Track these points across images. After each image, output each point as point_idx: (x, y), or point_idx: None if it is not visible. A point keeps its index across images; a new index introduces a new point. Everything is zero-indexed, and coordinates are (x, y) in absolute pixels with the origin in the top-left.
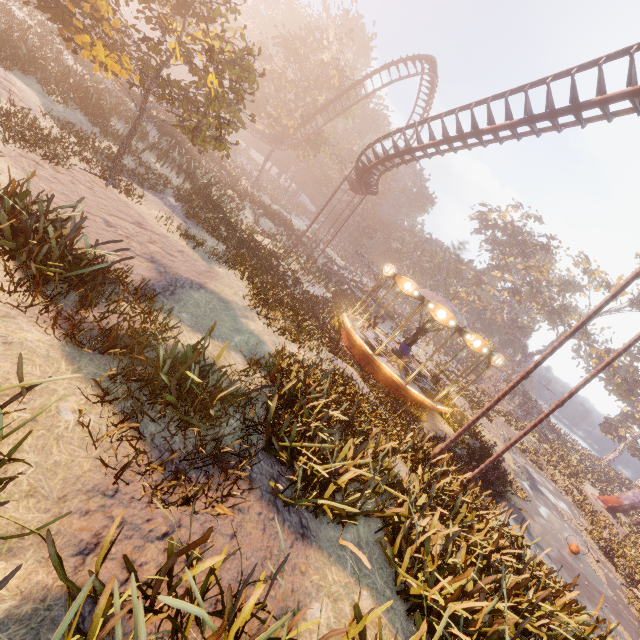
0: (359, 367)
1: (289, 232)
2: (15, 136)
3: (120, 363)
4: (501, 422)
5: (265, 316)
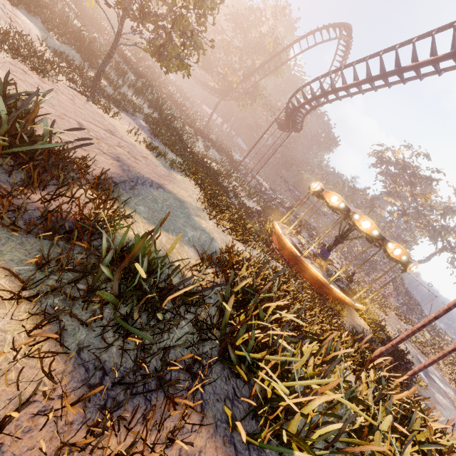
0: (288, 266)
1: (230, 161)
2: (8, 48)
3: (59, 249)
4: (393, 316)
5: (215, 216)
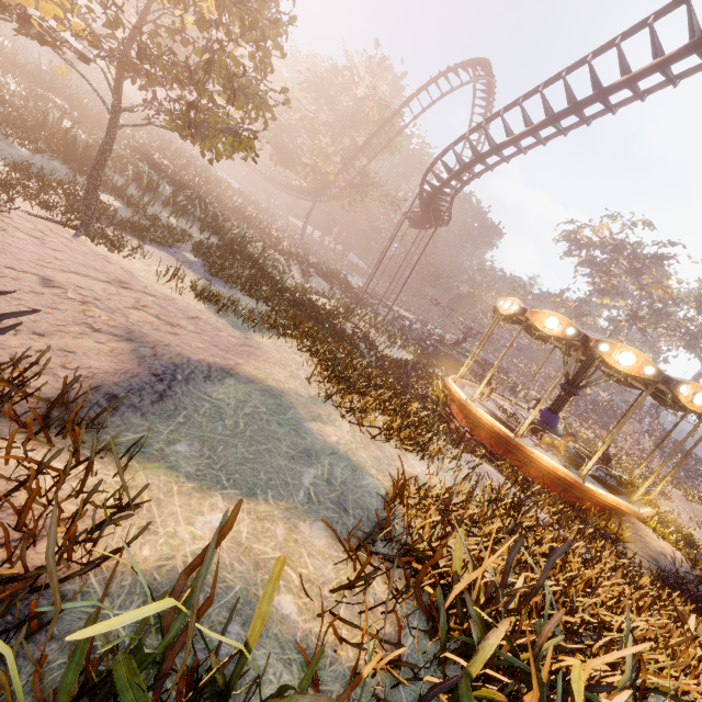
0: (493, 459)
1: (346, 289)
2: None
3: None
4: (676, 496)
5: (351, 409)
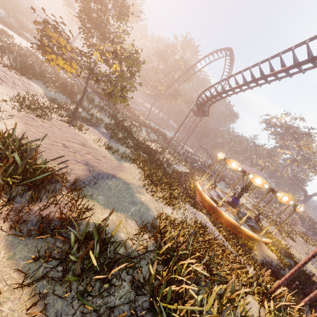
0: (209, 214)
1: (164, 139)
2: (24, 107)
3: (47, 243)
4: (301, 241)
5: (150, 191)
